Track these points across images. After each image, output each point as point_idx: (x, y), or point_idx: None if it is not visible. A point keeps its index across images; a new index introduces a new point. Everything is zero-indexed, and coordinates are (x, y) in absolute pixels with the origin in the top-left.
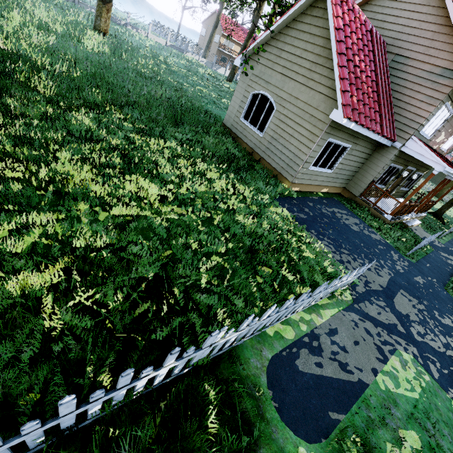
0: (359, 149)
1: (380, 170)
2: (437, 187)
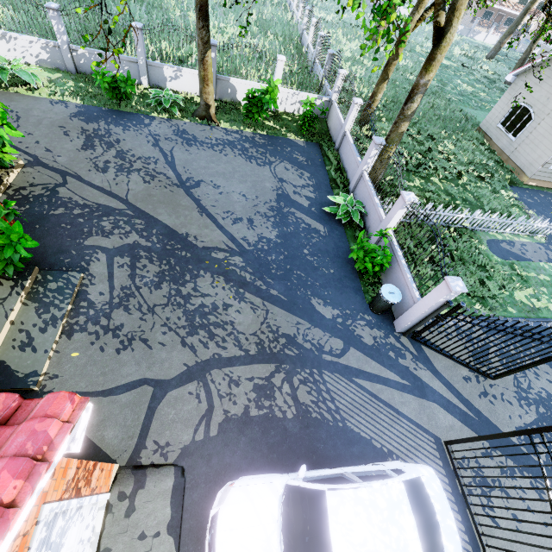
0: None
1: None
2: None
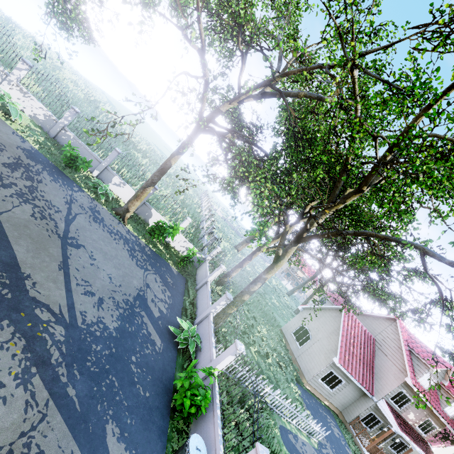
0: (350, 387)
1: (363, 411)
2: (406, 453)
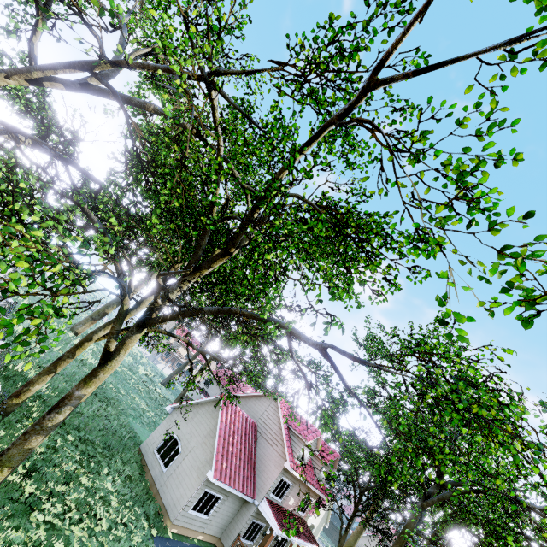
0: (230, 500)
1: (245, 524)
2: None
